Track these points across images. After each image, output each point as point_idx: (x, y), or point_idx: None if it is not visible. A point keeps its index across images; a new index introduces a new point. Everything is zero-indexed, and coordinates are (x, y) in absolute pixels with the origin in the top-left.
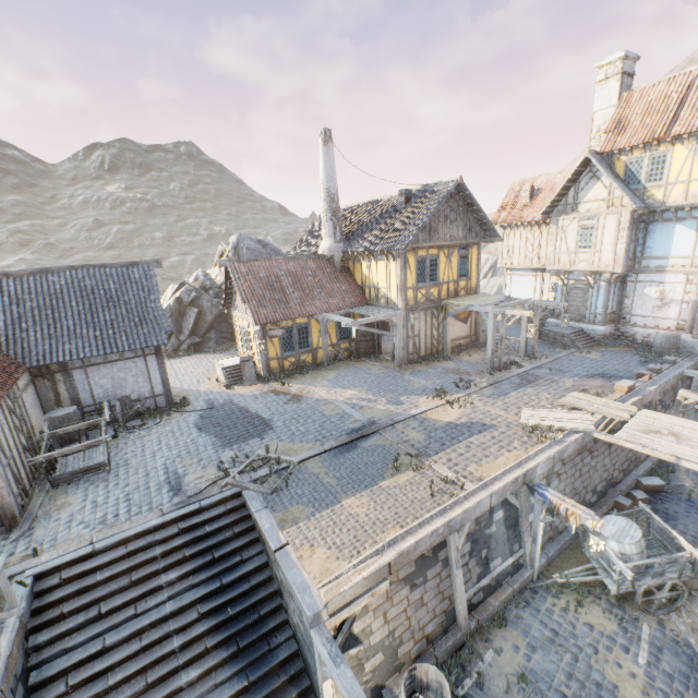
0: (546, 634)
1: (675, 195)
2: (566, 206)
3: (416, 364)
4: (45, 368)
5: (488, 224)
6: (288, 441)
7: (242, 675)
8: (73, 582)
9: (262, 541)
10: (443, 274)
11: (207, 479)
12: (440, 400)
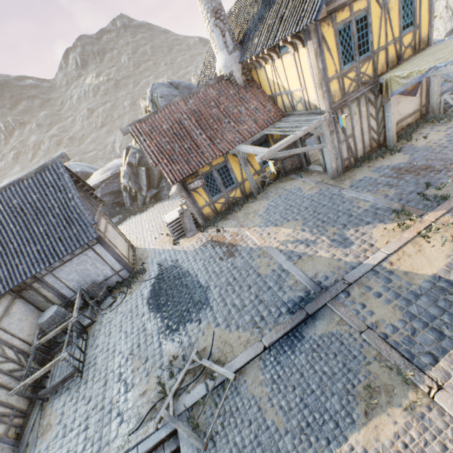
0: None
1: None
2: None
3: (354, 170)
4: (21, 283)
5: None
6: (224, 326)
7: None
8: None
9: None
10: (377, 36)
11: (148, 399)
12: (405, 232)
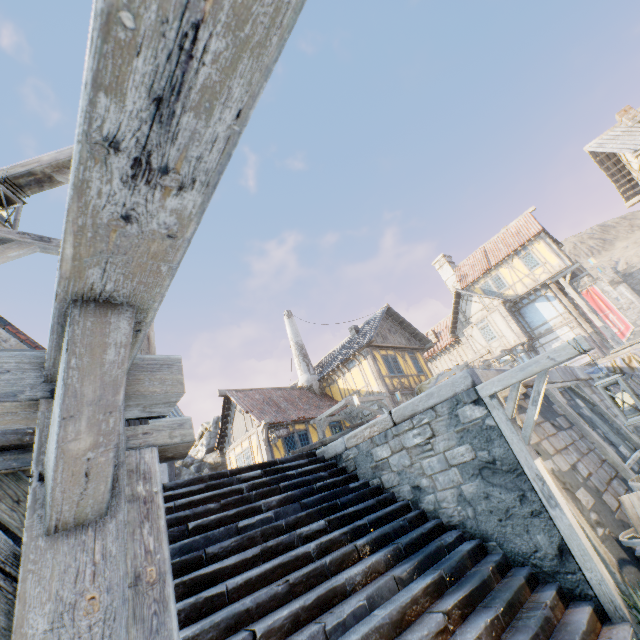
0: None
1: (519, 289)
2: (462, 323)
3: None
4: None
5: (419, 333)
6: None
7: (426, 573)
8: None
9: (363, 470)
10: (405, 369)
11: None
12: None
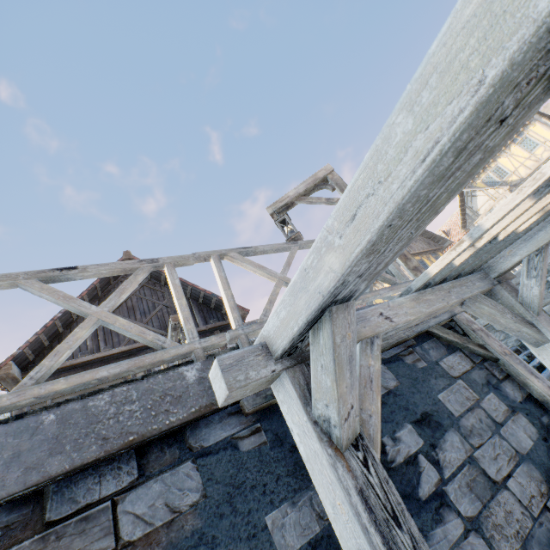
0: None
1: (522, 172)
2: (471, 217)
3: None
4: None
5: (436, 236)
6: None
7: None
8: None
9: None
10: None
11: None
12: None
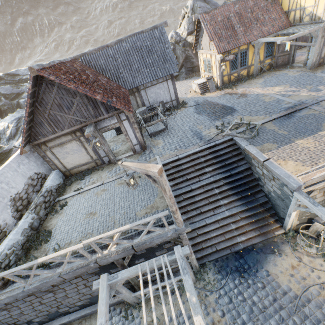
0: None
1: None
2: None
3: (324, 66)
4: (131, 90)
5: None
6: (248, 115)
7: (244, 205)
8: (174, 168)
9: (246, 159)
10: None
11: (213, 133)
12: None
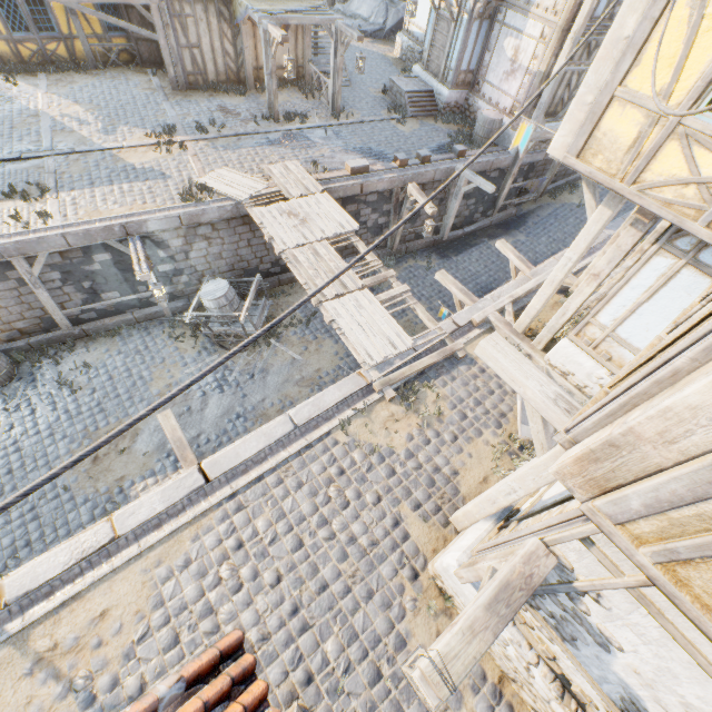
0: (139, 348)
1: None
2: None
3: (198, 92)
4: None
5: None
6: None
7: None
8: None
9: None
10: None
11: None
12: (154, 140)
